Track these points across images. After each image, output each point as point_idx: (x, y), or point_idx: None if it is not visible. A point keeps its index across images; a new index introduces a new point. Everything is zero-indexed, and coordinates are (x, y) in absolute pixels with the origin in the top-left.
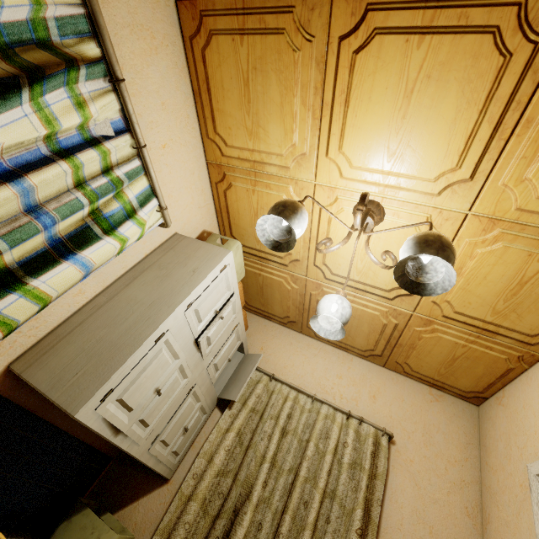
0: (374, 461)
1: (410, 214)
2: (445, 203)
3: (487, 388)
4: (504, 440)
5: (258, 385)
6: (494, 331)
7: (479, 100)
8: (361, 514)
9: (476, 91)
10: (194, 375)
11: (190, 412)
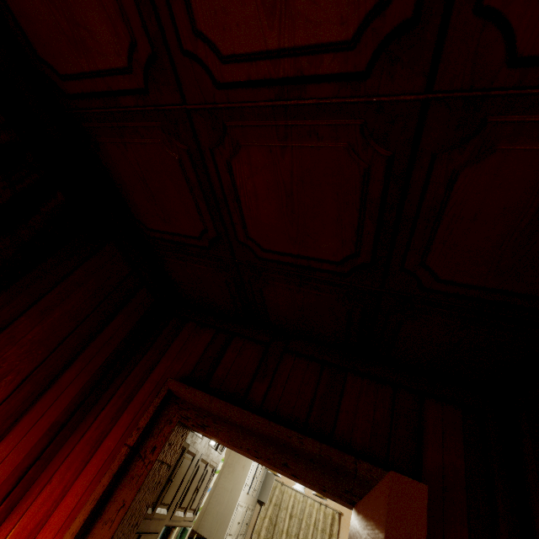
0: (331, 528)
1: None
2: None
3: None
4: None
5: (276, 489)
6: None
7: None
8: None
9: None
10: (248, 502)
11: (248, 516)
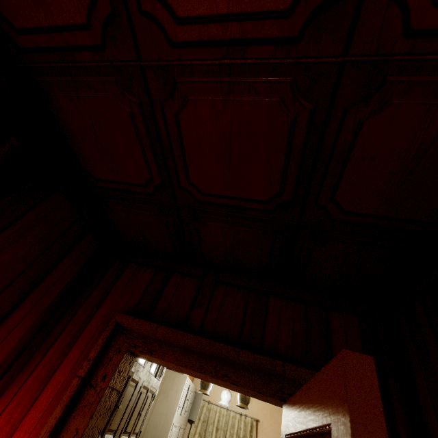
0: (251, 434)
1: None
2: None
3: None
4: None
5: (204, 408)
6: None
7: None
8: None
9: None
10: (180, 422)
11: (180, 435)
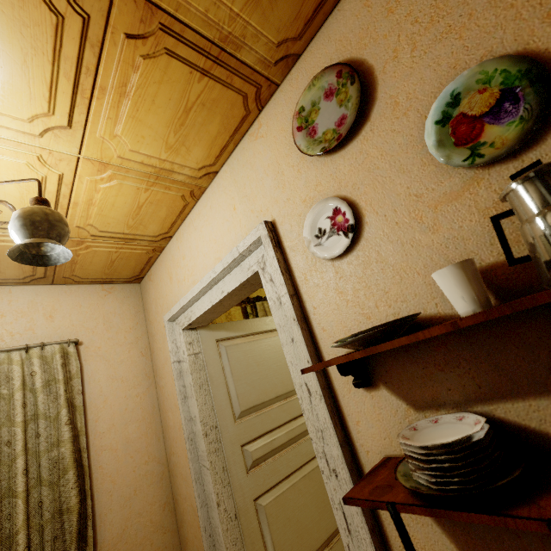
0: (67, 370)
1: (14, 151)
2: (52, 145)
3: (141, 272)
4: (155, 303)
5: None
6: (133, 238)
7: (47, 51)
8: (67, 411)
9: (38, 39)
10: None
11: None
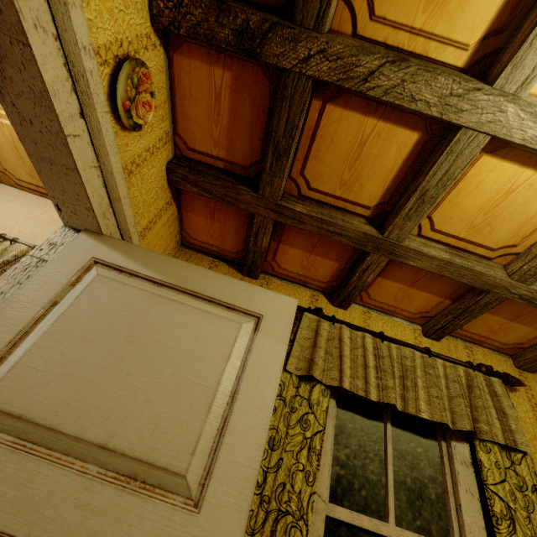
0: (3, 267)
1: None
2: None
3: None
4: None
5: None
6: None
7: None
8: None
9: None
10: None
11: None
